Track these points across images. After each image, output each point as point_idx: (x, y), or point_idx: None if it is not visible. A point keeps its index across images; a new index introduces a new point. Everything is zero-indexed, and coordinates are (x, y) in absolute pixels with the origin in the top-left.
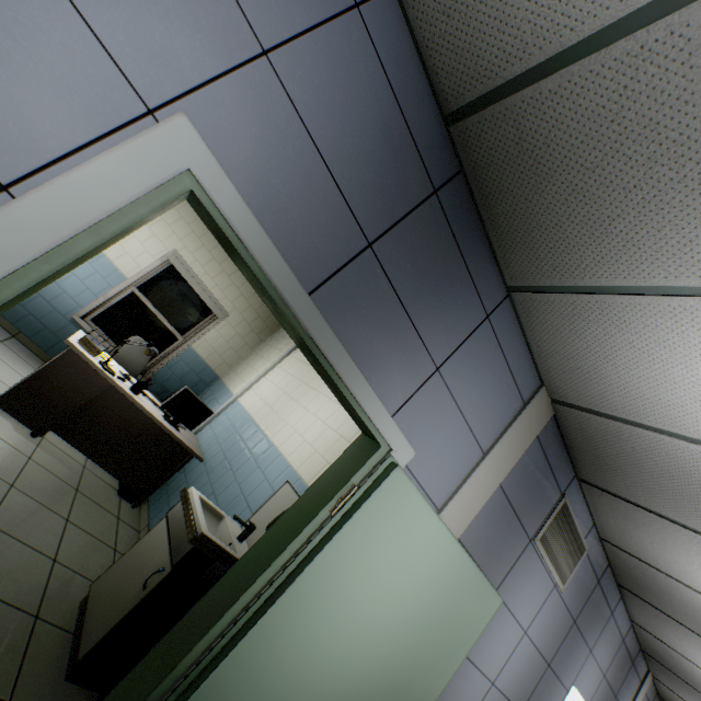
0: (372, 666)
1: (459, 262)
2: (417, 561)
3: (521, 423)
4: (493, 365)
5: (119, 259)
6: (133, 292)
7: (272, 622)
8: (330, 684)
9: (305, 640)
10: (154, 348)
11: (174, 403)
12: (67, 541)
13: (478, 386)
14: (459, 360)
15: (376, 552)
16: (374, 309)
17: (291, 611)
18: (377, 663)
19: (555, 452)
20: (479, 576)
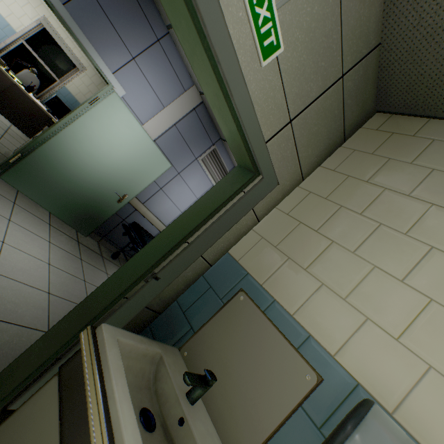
0: (113, 166)
1: (138, 8)
2: (128, 134)
3: (183, 99)
4: (165, 66)
5: (9, 17)
6: (22, 44)
7: (68, 132)
8: (95, 164)
9: (83, 144)
10: (35, 70)
11: (51, 103)
12: (3, 141)
13: (157, 74)
14: (145, 58)
15: (109, 123)
16: (96, 20)
17: (76, 132)
18: (114, 165)
19: (207, 123)
20: (158, 151)
